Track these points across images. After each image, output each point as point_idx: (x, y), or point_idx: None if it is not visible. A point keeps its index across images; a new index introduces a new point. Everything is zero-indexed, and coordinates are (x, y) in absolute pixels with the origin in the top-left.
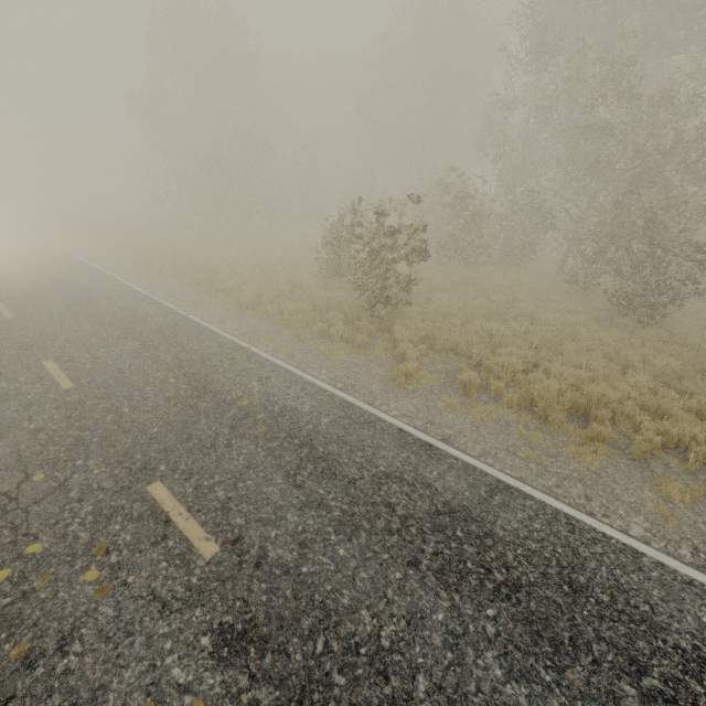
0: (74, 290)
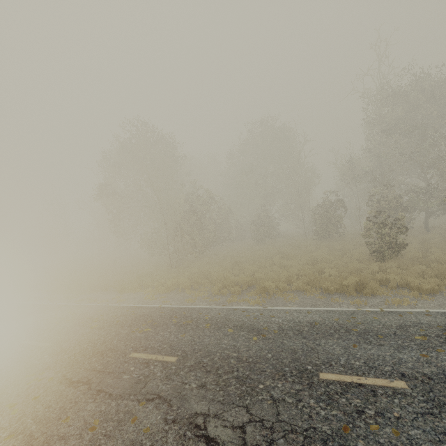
0: (303, 329)
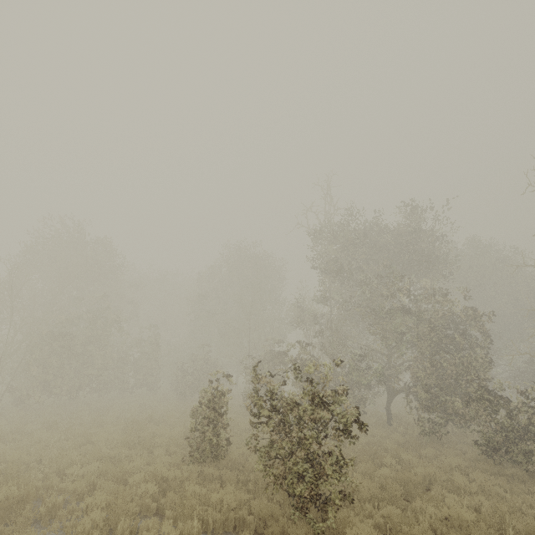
0: None
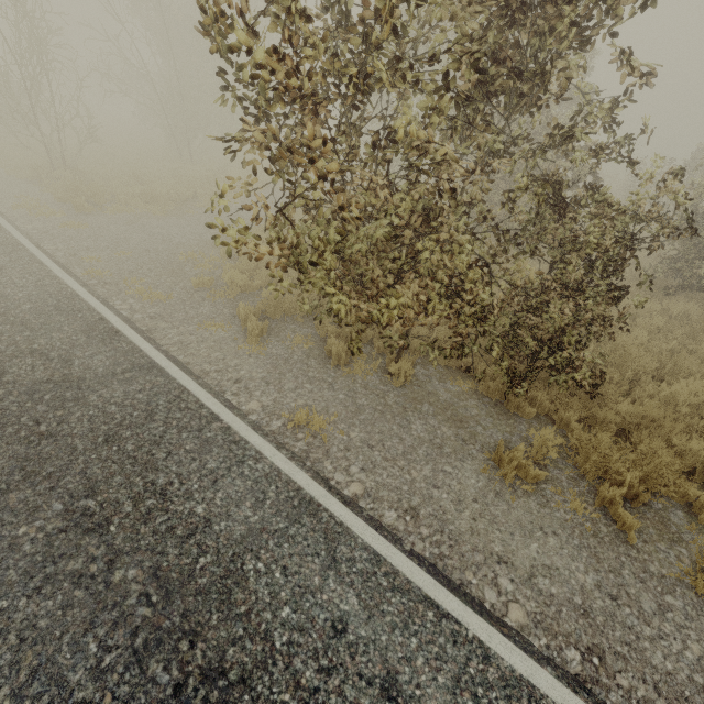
0: None
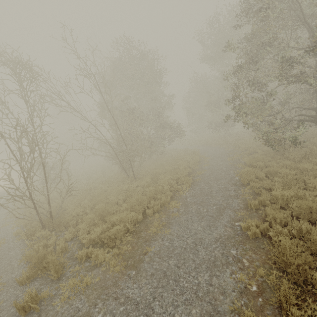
0: None
